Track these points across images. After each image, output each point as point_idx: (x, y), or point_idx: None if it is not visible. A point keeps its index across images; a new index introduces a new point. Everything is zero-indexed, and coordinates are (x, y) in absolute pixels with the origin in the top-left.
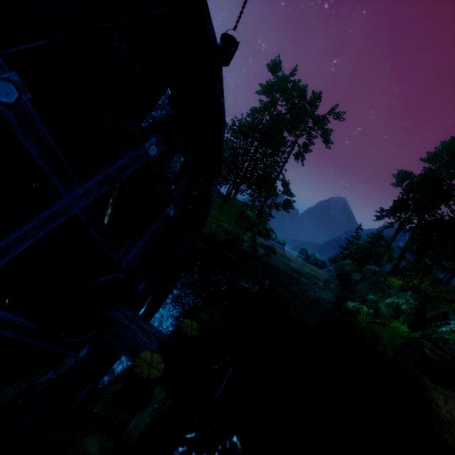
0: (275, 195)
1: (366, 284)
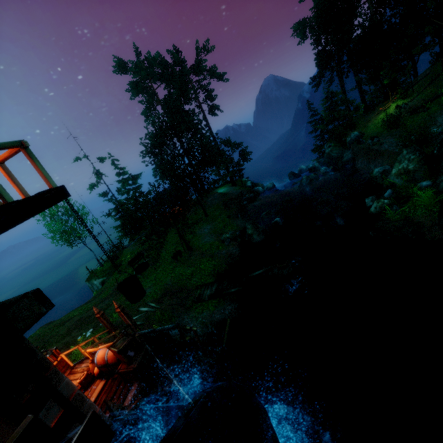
0: (230, 160)
1: (361, 159)
